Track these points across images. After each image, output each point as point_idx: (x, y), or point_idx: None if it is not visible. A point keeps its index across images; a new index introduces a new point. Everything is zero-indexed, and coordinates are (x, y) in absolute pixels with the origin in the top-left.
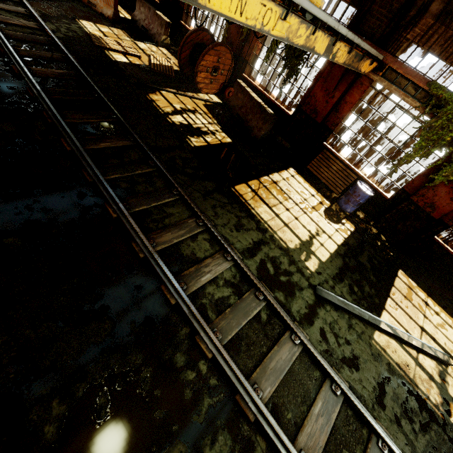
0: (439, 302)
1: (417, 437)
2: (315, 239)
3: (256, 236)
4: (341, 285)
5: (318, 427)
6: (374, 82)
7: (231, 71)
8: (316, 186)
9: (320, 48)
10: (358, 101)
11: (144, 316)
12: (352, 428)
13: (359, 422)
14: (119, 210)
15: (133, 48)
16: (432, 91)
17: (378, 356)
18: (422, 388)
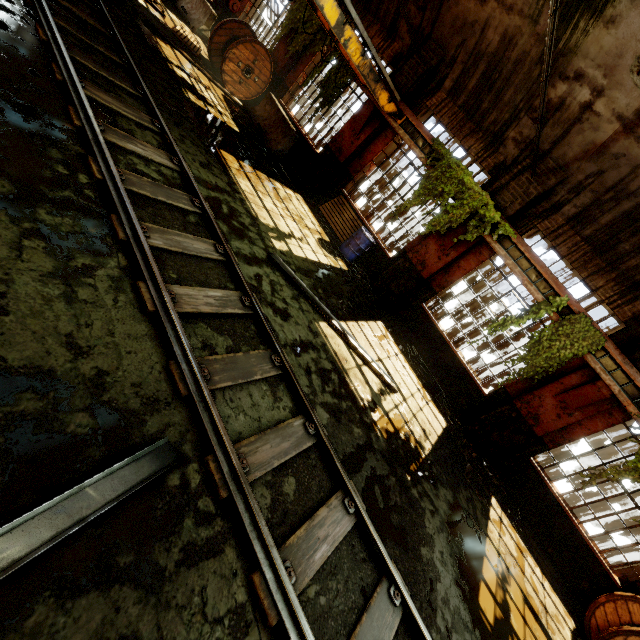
0: (412, 365)
1: (324, 392)
2: (295, 239)
3: (223, 185)
4: (305, 277)
5: (205, 301)
6: (397, 139)
7: (267, 85)
8: (321, 223)
9: (331, 16)
10: (381, 153)
11: (28, 103)
12: (248, 335)
13: (260, 339)
14: (53, 39)
15: (159, 5)
16: (434, 146)
17: (315, 332)
18: (353, 380)
